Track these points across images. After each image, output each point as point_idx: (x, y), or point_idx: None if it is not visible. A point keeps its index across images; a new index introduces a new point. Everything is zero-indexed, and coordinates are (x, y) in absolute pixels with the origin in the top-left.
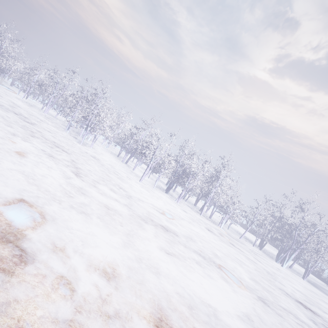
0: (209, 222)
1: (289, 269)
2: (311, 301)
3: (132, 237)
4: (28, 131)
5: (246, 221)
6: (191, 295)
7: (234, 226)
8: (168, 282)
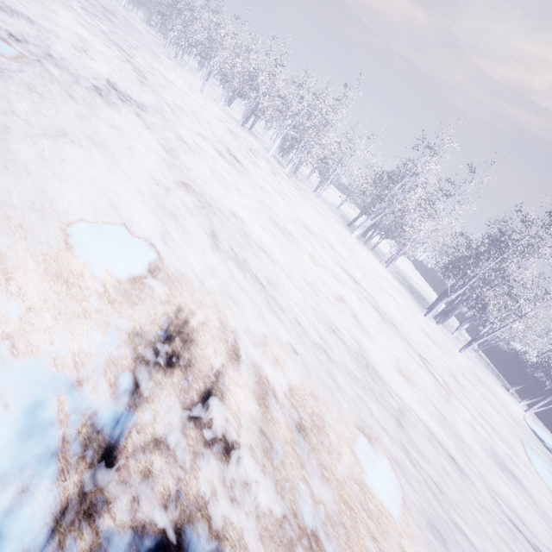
0: (269, 157)
1: (378, 258)
2: (289, 200)
3: (62, 7)
4: (91, 4)
5: (422, 255)
6: (51, 8)
7: (375, 237)
8: (44, 1)
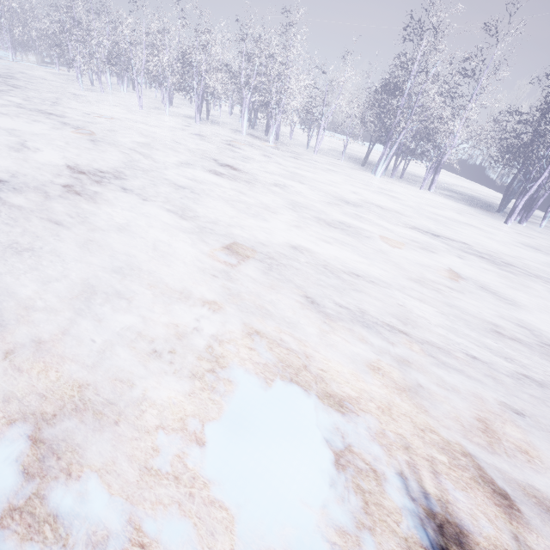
0: (246, 139)
1: (413, 184)
2: (304, 179)
3: None
4: None
5: None
6: None
7: None
8: None
